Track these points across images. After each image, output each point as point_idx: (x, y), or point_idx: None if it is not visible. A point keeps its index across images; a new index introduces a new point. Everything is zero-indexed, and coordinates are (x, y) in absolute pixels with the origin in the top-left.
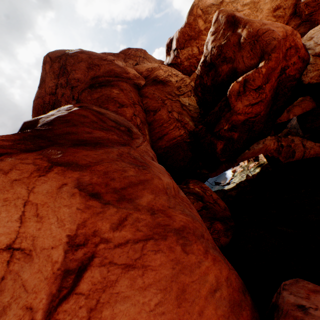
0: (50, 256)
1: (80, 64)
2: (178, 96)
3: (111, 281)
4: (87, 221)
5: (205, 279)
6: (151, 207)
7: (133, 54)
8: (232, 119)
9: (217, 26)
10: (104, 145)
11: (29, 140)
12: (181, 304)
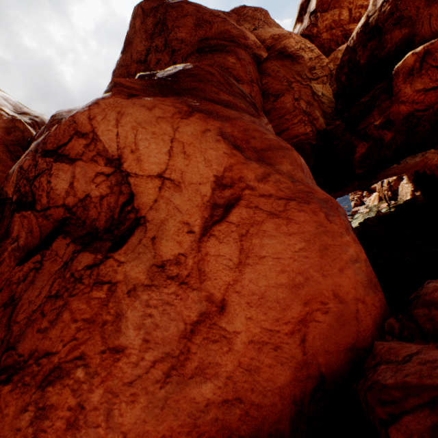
0: (198, 190)
1: (185, 19)
2: (310, 80)
3: (257, 221)
4: (233, 166)
5: (346, 249)
6: (291, 176)
7: (250, 15)
8: (390, 111)
9: None
10: (234, 109)
11: (157, 89)
12: (323, 257)
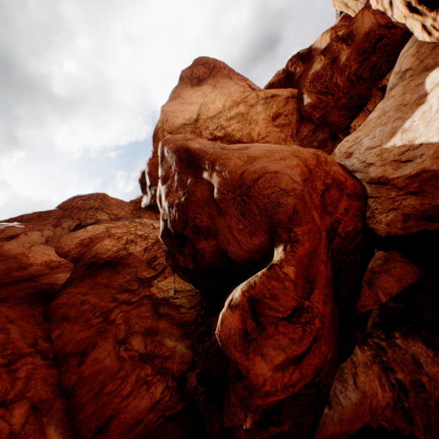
0: None
1: None
2: (150, 281)
3: None
4: None
5: None
6: None
7: (80, 205)
8: (256, 403)
9: (168, 167)
10: None
11: None
12: None
